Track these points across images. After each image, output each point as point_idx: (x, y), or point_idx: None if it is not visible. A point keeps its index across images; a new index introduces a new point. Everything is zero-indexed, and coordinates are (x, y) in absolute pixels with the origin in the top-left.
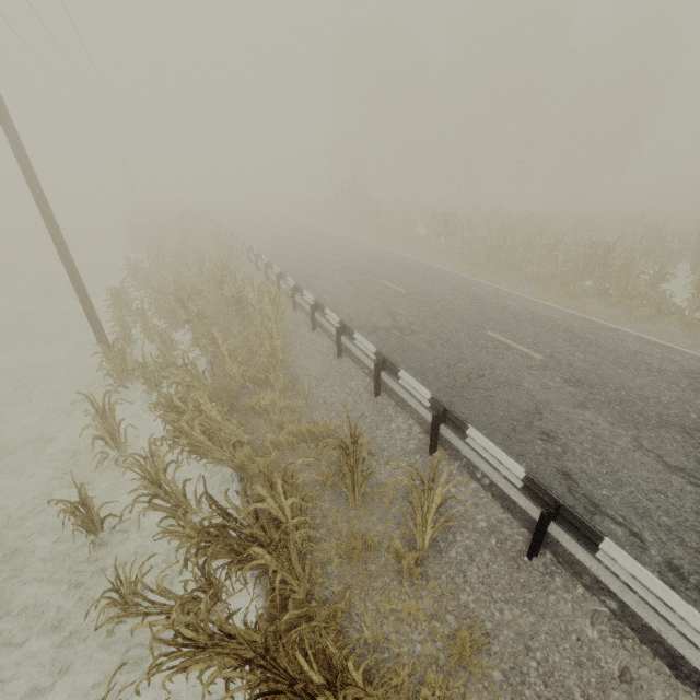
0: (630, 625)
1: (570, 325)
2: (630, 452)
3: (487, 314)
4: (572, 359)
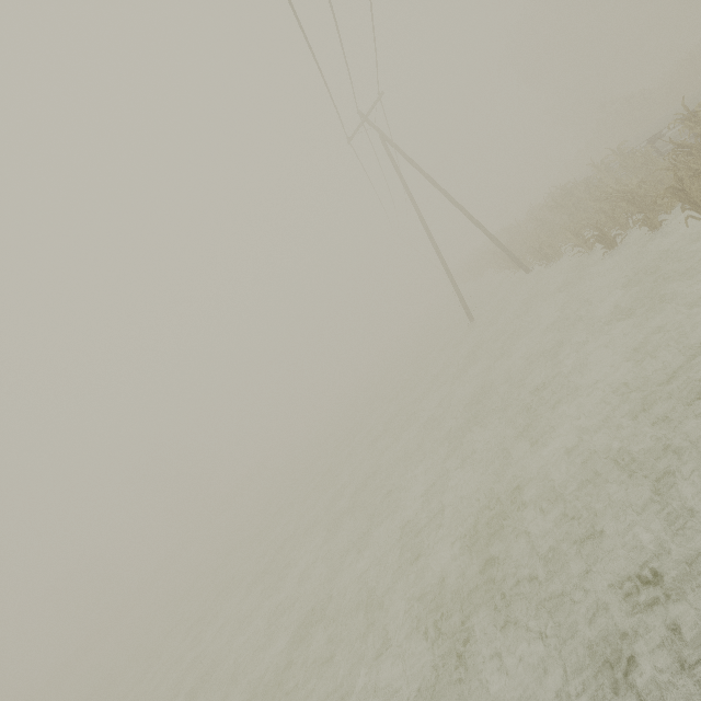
0: None
1: None
2: None
3: None
4: None
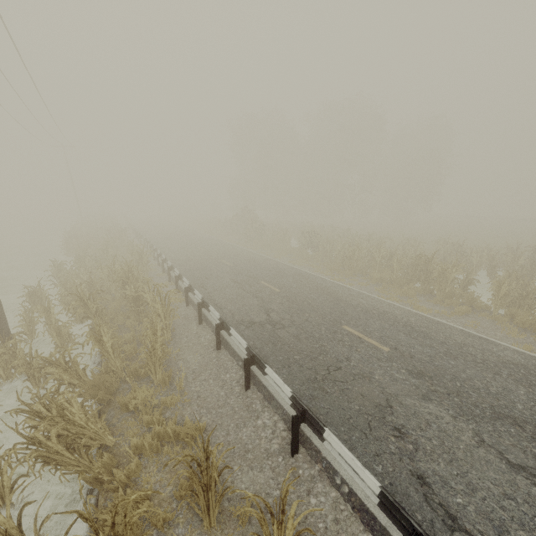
0: None
1: (408, 320)
2: (474, 448)
3: (343, 310)
4: (413, 351)
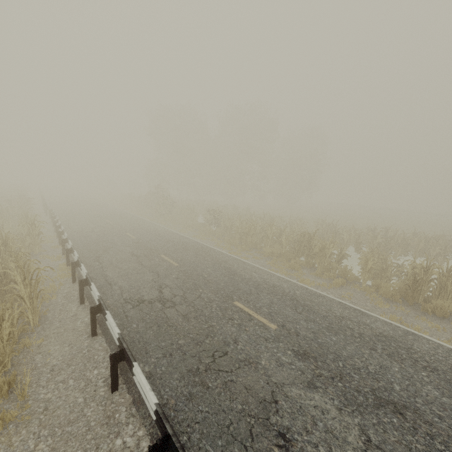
0: None
1: (294, 293)
2: None
3: (236, 285)
4: (298, 327)
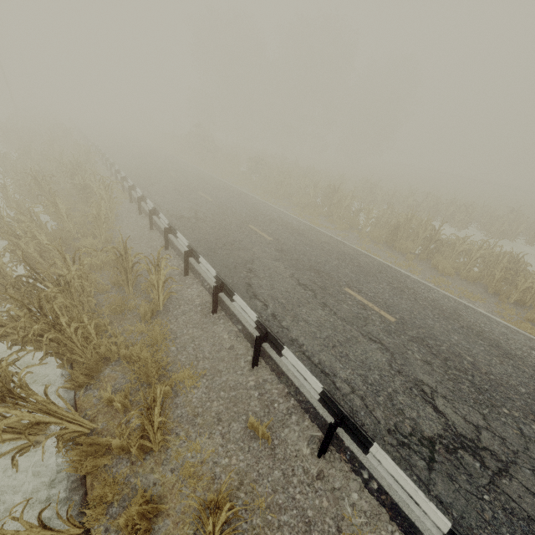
0: (244, 333)
1: (299, 227)
2: (286, 278)
3: (255, 217)
4: (287, 241)
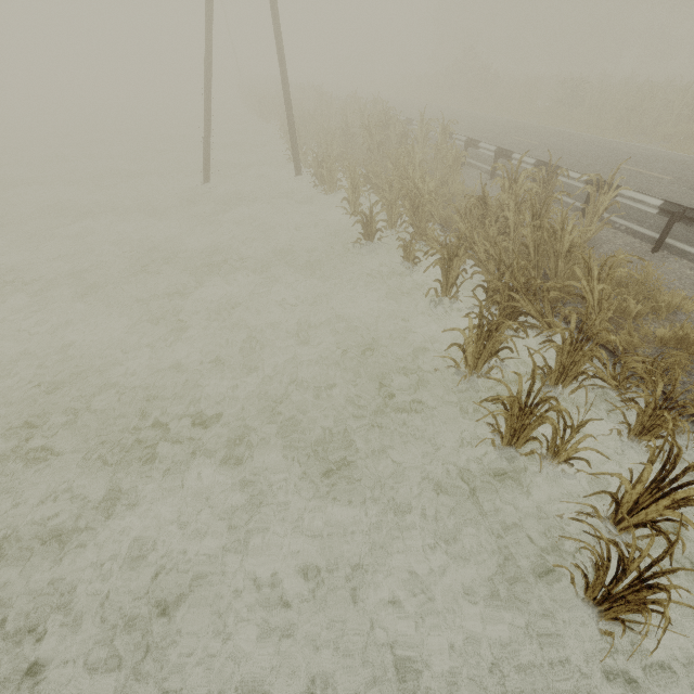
0: None
1: None
2: None
3: (619, 157)
4: None
